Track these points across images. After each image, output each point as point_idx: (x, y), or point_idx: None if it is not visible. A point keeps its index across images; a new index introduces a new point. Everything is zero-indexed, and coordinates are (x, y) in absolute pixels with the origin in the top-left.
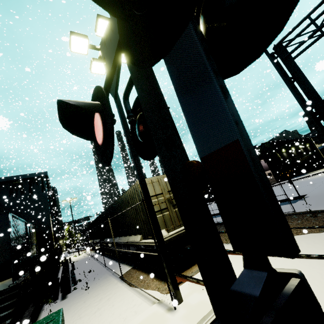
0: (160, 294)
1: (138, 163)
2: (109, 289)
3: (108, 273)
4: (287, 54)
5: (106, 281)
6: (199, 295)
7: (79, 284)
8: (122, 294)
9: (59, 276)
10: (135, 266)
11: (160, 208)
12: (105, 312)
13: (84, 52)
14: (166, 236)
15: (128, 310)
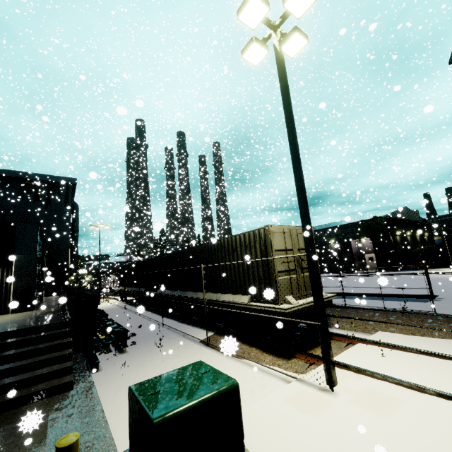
0: (286, 371)
1: (306, 204)
2: (192, 353)
3: (173, 333)
4: None
5: (179, 343)
6: (357, 382)
7: (133, 339)
8: (222, 362)
9: None
10: (218, 332)
11: (289, 268)
12: None
13: (252, 26)
14: (297, 304)
15: (248, 381)
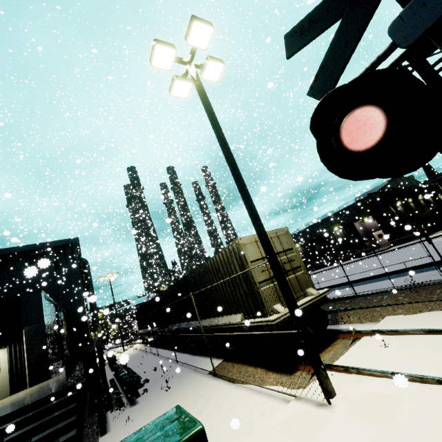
0: (289, 389)
1: (255, 211)
2: (200, 388)
3: (185, 369)
4: (430, 67)
5: (189, 380)
6: (357, 386)
7: (147, 385)
8: (226, 393)
9: (108, 378)
10: (227, 358)
11: (270, 275)
12: (212, 415)
13: (168, 68)
14: (285, 312)
15: (249, 411)
